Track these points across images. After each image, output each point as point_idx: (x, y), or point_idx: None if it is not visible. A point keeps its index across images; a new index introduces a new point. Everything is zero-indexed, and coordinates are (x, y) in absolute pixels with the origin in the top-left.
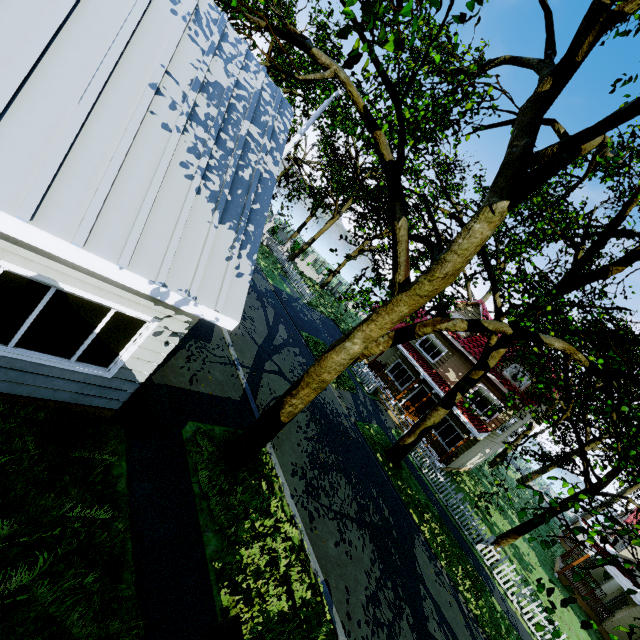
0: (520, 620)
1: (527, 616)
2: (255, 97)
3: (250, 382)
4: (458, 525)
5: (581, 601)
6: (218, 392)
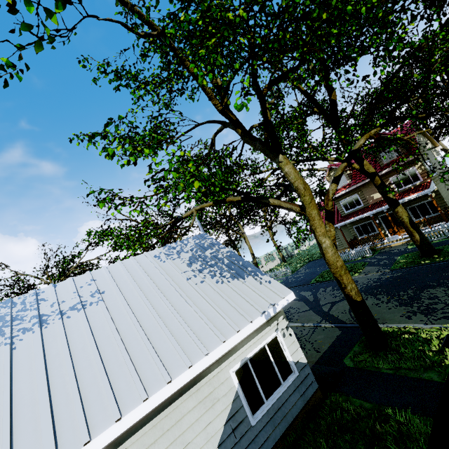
0: None
1: None
2: (197, 246)
3: (332, 322)
4: None
5: None
6: (331, 340)
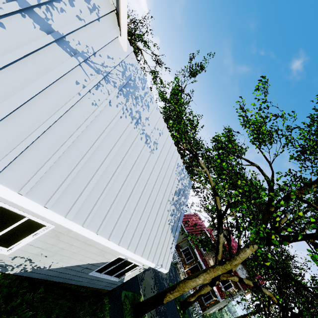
0: None
1: None
2: (185, 187)
3: None
4: None
5: None
6: None
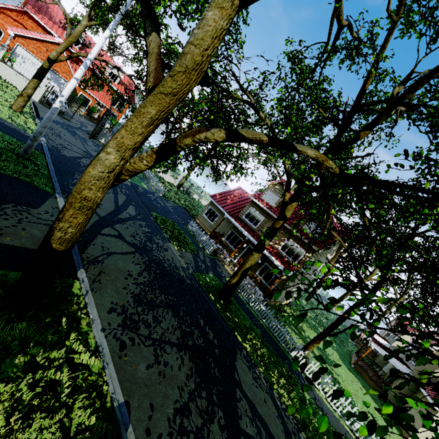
0: (325, 402)
1: (330, 398)
2: None
3: (80, 241)
4: (277, 340)
5: (370, 381)
6: (30, 245)
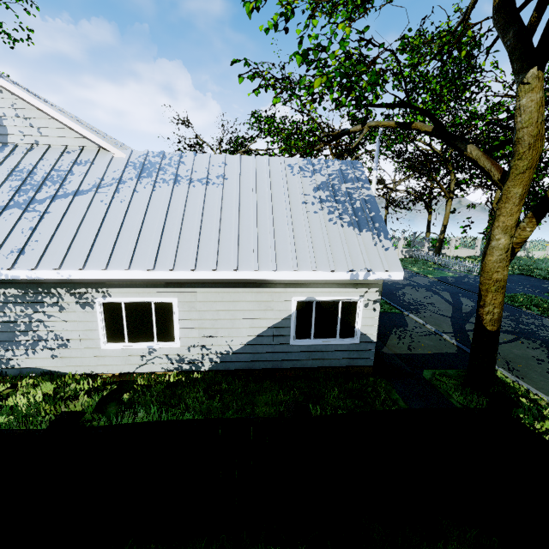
0: None
1: None
2: (339, 173)
3: (459, 341)
4: None
5: None
6: (434, 351)
